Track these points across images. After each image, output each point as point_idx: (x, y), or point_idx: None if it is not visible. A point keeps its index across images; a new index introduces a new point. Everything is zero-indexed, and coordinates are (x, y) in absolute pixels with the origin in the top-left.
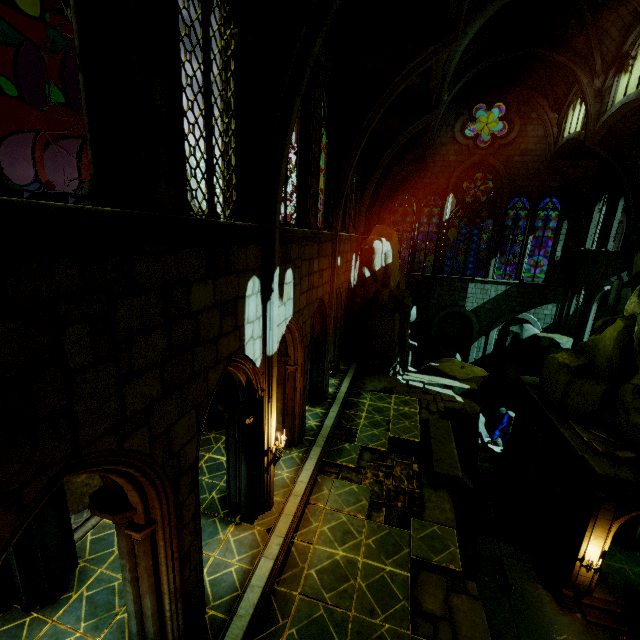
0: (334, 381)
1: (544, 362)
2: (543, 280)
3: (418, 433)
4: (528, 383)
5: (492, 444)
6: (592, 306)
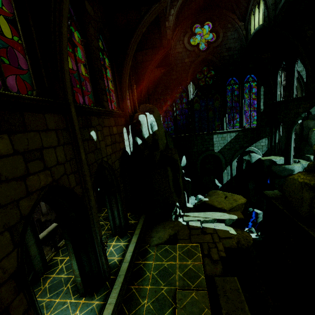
0: (122, 243)
1: (285, 183)
2: (256, 125)
3: (208, 312)
4: (272, 197)
5: (249, 232)
6: (292, 135)
